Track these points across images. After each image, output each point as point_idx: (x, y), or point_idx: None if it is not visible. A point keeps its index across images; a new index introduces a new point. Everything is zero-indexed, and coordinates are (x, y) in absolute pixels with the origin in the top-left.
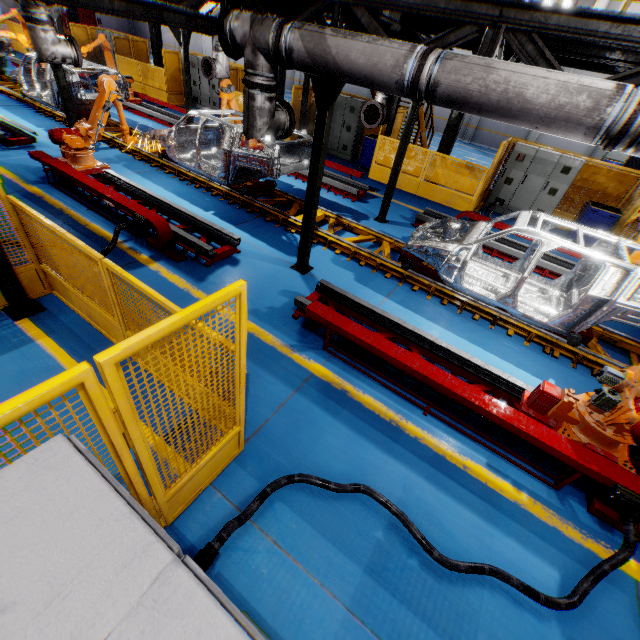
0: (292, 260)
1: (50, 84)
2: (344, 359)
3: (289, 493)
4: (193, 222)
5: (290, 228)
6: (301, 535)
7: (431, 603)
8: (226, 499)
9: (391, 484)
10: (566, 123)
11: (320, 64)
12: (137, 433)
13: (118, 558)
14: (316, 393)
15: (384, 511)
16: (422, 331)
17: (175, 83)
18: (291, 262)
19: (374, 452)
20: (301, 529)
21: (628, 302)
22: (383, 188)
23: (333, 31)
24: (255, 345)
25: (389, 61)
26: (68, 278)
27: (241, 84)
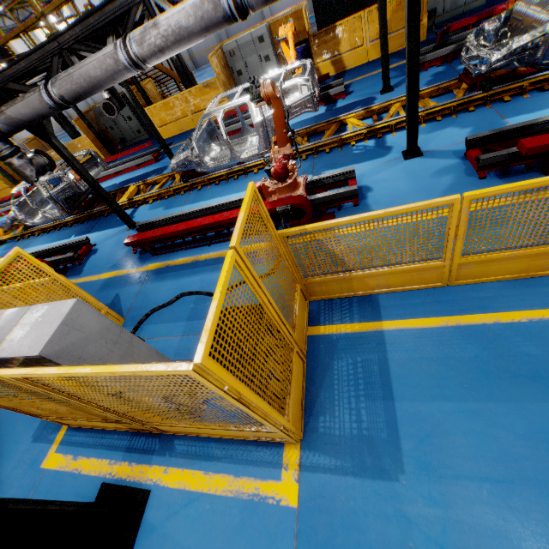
0: (126, 226)
1: None
2: (164, 252)
3: (149, 320)
4: (60, 249)
5: None
6: (157, 329)
7: None
8: None
9: (195, 285)
10: (117, 74)
11: (17, 125)
12: None
13: None
14: (153, 277)
15: (193, 296)
16: (194, 209)
17: None
18: (126, 228)
19: (186, 279)
20: (157, 327)
21: (270, 113)
22: (174, 139)
23: (6, 106)
24: (118, 280)
25: (37, 102)
26: None
27: (47, 144)
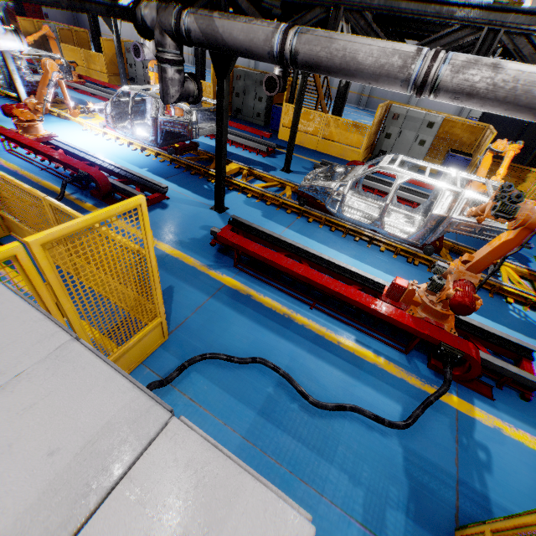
0: (211, 203)
1: (3, 69)
2: (250, 273)
3: (202, 366)
4: (129, 176)
5: (211, 179)
6: (211, 393)
7: (306, 431)
8: (153, 372)
9: (281, 356)
10: (387, 78)
11: (212, 41)
12: (68, 305)
13: (35, 338)
14: (227, 298)
15: (275, 374)
16: (310, 249)
17: (114, 66)
18: (211, 204)
19: (270, 336)
20: (211, 389)
21: (460, 217)
22: None
23: (219, 15)
24: (179, 266)
25: (261, 37)
26: (22, 219)
27: None
